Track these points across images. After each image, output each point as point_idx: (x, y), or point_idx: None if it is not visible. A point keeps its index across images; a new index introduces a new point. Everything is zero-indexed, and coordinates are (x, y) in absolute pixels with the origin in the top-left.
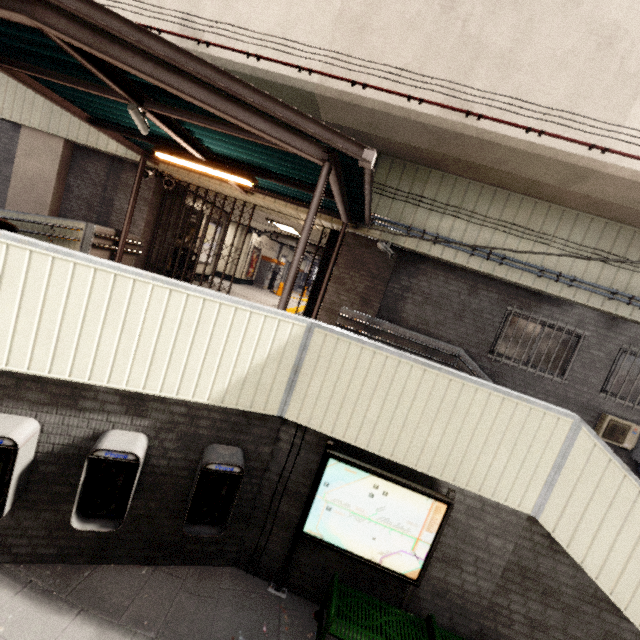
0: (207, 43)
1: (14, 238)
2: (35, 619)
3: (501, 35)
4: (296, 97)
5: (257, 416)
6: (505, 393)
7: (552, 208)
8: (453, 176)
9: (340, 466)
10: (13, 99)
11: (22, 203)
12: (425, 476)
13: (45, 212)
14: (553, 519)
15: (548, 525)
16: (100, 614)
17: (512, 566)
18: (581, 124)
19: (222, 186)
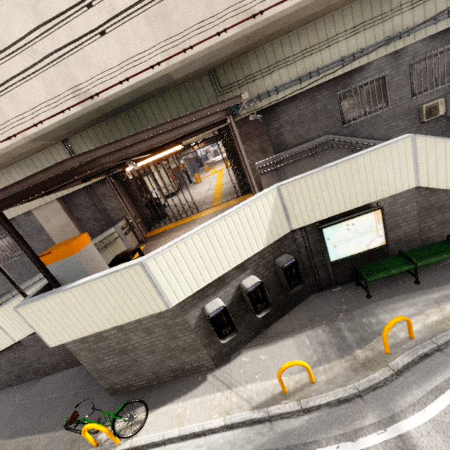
0: (96, 94)
1: (168, 246)
2: (271, 349)
3: None
4: (158, 82)
5: (282, 237)
6: (375, 149)
7: (325, 19)
8: (260, 47)
9: (328, 229)
10: None
11: None
12: (363, 206)
13: None
14: (425, 181)
15: (425, 185)
16: (288, 335)
17: (419, 210)
18: None
19: None
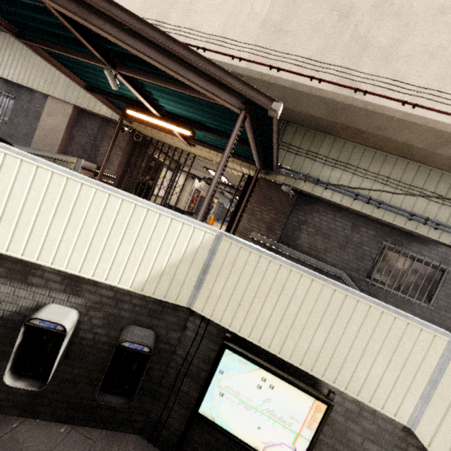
0: None
1: None
2: None
3: (384, 35)
4: None
5: (170, 306)
6: (384, 307)
7: (421, 167)
8: (342, 140)
9: (234, 357)
10: (46, 79)
11: (41, 145)
12: (308, 375)
13: (54, 152)
14: (429, 433)
15: (424, 438)
16: None
17: None
18: (448, 100)
19: (173, 140)
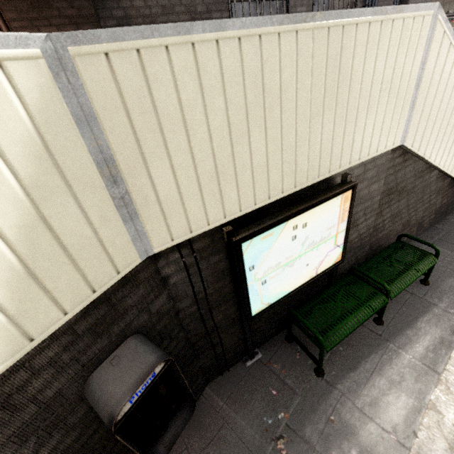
0: None
1: None
2: None
3: None
4: None
5: (115, 287)
6: (383, 11)
7: None
8: None
9: (256, 241)
10: None
11: None
12: (321, 180)
13: None
14: (412, 135)
15: (409, 143)
16: None
17: (384, 194)
18: None
19: None
